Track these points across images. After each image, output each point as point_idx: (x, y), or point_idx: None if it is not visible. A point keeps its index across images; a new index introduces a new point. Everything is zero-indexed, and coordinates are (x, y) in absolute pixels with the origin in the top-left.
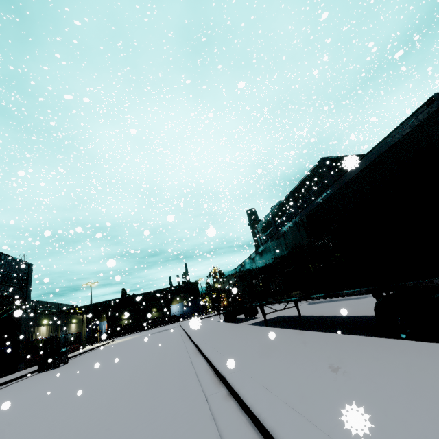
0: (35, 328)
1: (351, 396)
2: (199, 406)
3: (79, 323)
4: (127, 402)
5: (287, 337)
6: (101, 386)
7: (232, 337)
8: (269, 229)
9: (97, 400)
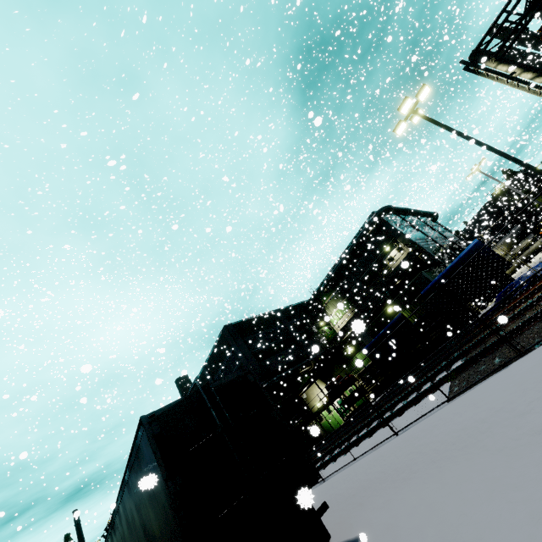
0: None
1: None
2: None
3: None
4: None
5: None
6: None
7: None
8: None
9: None
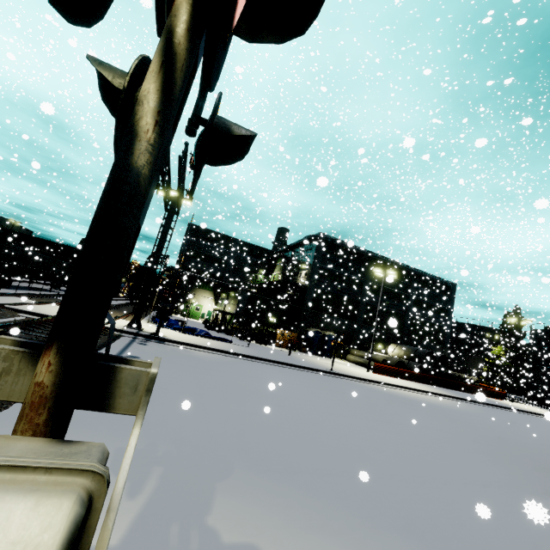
0: None
1: None
2: None
3: None
4: None
5: None
6: None
7: None
8: None
9: None
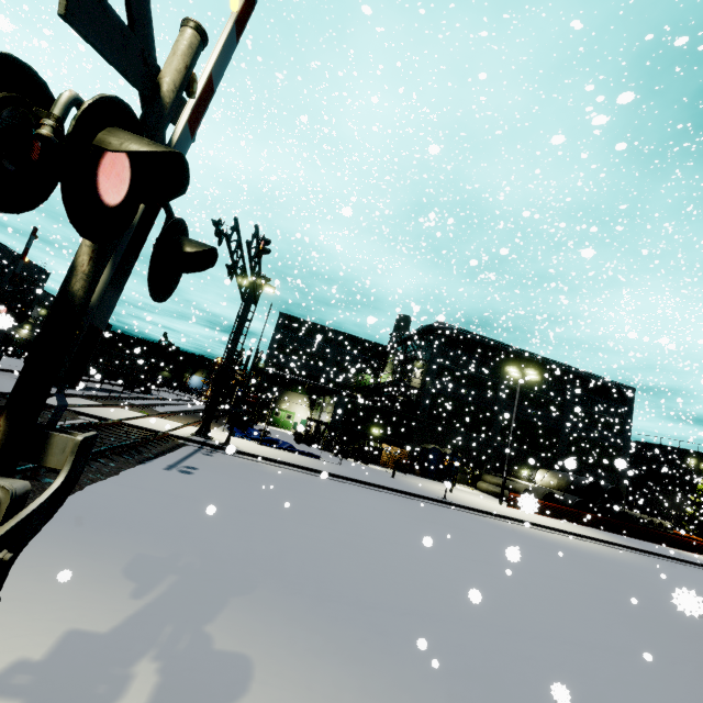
0: (17, 329)
1: None
2: None
3: None
4: None
5: None
6: None
7: None
8: None
9: None
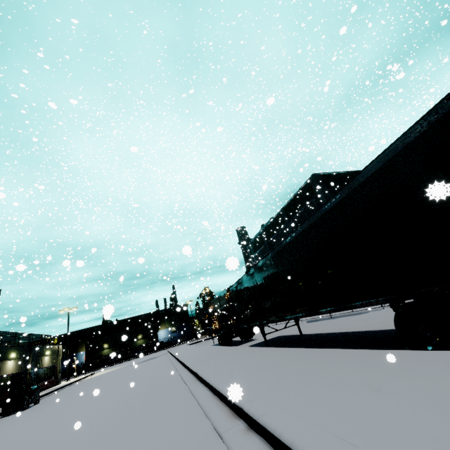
0: None
1: (417, 421)
2: (212, 446)
3: (53, 355)
4: (118, 448)
5: (299, 356)
6: (83, 428)
7: (234, 361)
8: (261, 246)
9: (79, 448)
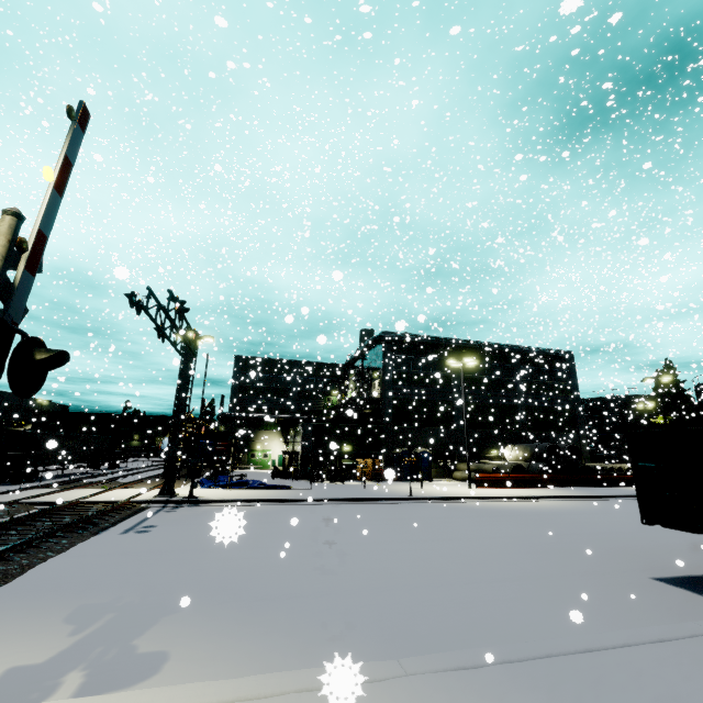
0: None
1: None
2: None
3: None
4: None
5: None
6: None
7: None
8: None
9: None
